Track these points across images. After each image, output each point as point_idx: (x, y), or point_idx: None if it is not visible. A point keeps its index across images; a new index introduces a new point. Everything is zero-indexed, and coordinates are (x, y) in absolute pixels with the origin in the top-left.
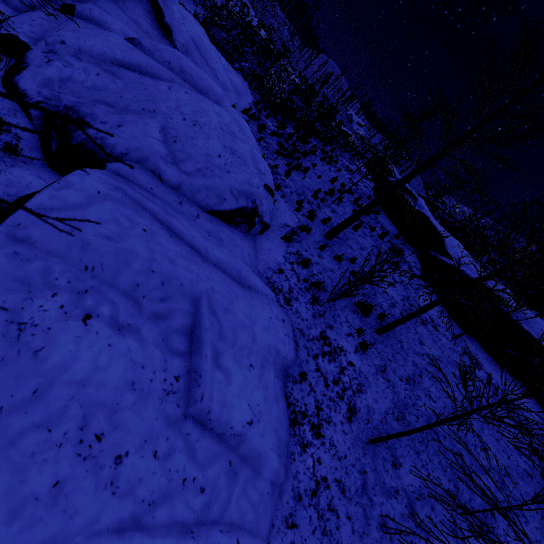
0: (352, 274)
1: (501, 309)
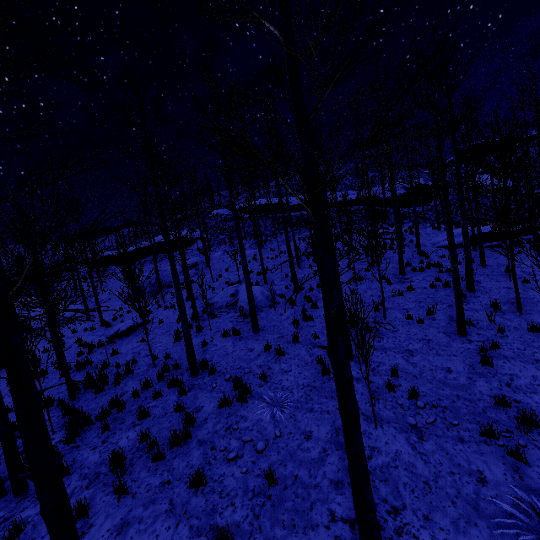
0: (90, 287)
1: (129, 252)
